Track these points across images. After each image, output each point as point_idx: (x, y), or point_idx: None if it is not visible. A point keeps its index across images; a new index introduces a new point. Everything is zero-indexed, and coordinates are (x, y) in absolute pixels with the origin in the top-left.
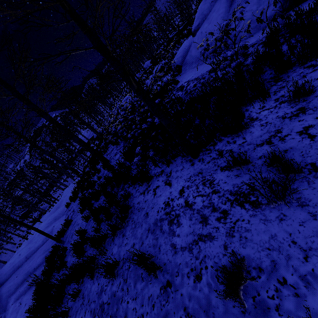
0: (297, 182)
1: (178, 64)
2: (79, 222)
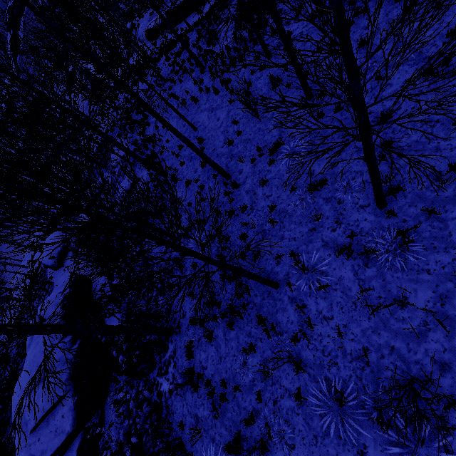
0: None
1: None
2: None
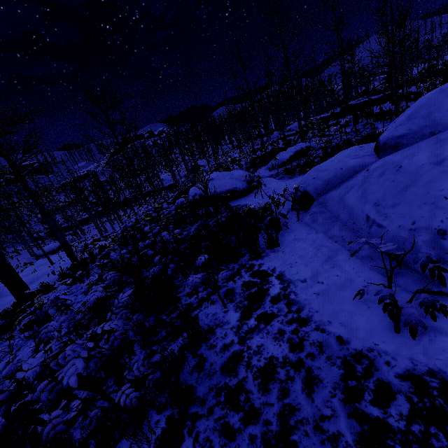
0: None
1: (310, 191)
2: None
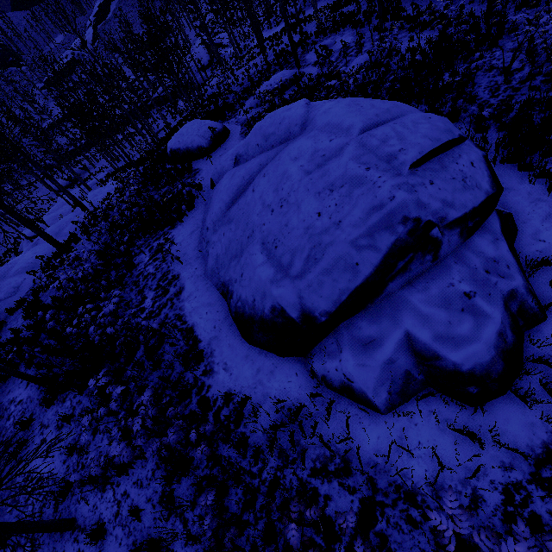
0: (14, 461)
1: (213, 179)
2: (19, 320)
